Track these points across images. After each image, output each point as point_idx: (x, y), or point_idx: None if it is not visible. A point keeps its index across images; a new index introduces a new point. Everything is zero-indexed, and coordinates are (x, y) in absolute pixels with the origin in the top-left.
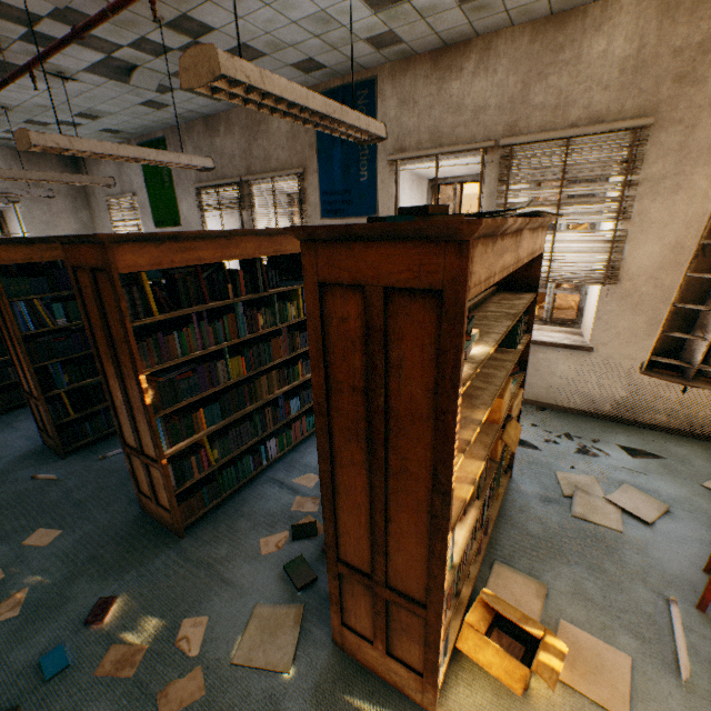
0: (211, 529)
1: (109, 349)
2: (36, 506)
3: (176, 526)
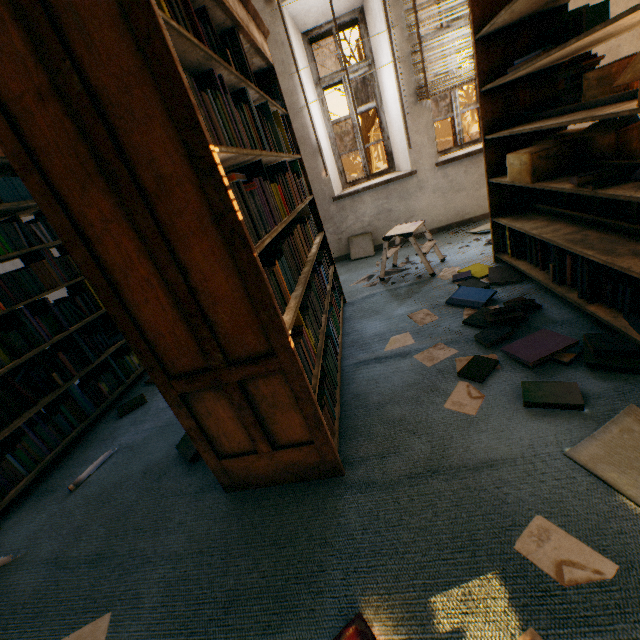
0: (365, 440)
1: (87, 140)
2: (2, 623)
3: (326, 460)
